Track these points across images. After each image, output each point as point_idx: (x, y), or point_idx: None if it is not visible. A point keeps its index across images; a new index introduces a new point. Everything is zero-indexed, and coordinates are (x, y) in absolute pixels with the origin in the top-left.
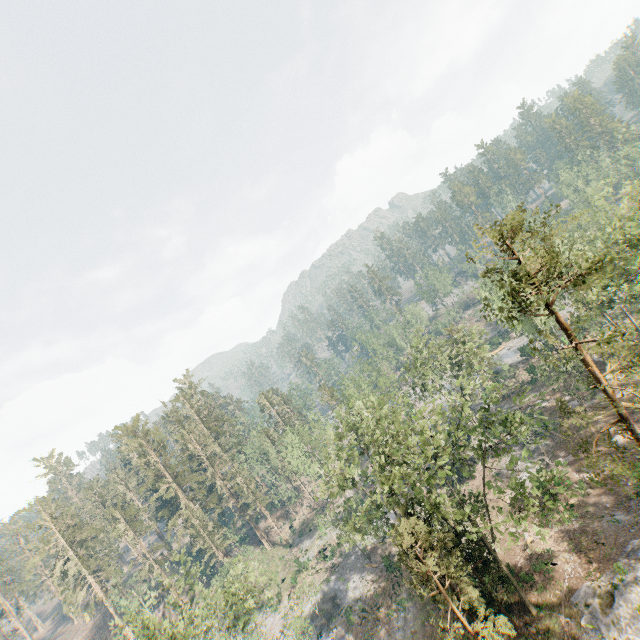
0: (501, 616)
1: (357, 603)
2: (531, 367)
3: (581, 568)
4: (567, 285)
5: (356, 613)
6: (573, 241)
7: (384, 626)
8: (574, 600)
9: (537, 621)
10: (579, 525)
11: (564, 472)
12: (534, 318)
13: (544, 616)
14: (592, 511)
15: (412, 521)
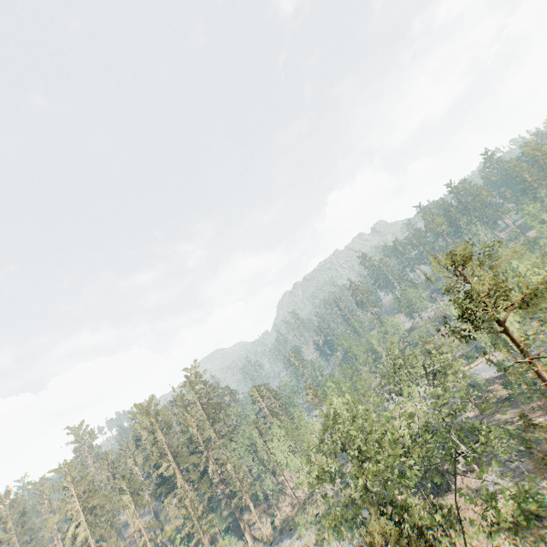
0: None
1: None
2: (507, 383)
3: None
4: (514, 307)
5: None
6: (536, 267)
7: None
8: None
9: None
10: None
11: (533, 487)
12: (504, 335)
13: None
14: None
15: (382, 520)
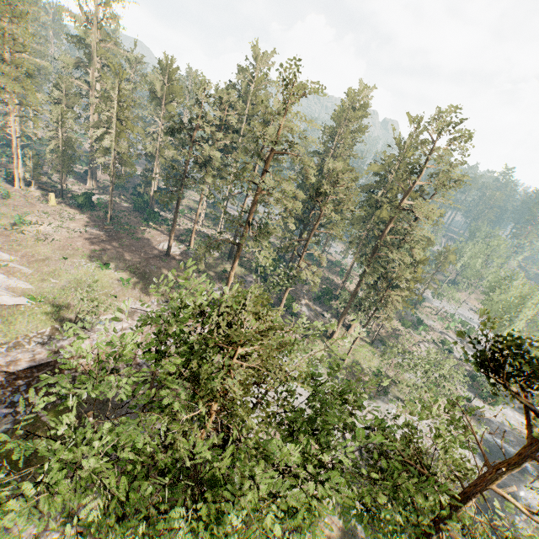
0: None
1: None
2: None
3: None
4: None
5: None
6: None
7: None
8: None
9: None
10: None
11: None
12: None
13: None
14: None
15: None
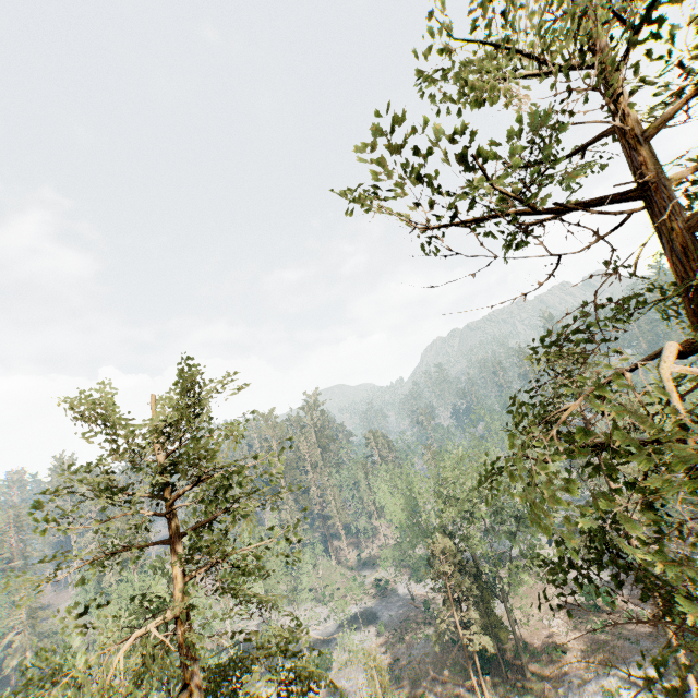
0: (486, 636)
1: (391, 624)
2: None
3: (585, 663)
4: None
5: (387, 630)
6: None
7: (405, 644)
8: (564, 677)
9: (526, 680)
10: (605, 638)
11: None
12: None
13: (534, 680)
14: (625, 634)
15: (443, 540)
